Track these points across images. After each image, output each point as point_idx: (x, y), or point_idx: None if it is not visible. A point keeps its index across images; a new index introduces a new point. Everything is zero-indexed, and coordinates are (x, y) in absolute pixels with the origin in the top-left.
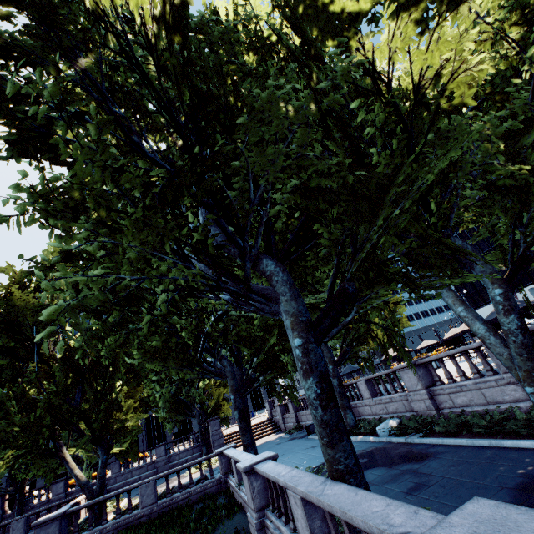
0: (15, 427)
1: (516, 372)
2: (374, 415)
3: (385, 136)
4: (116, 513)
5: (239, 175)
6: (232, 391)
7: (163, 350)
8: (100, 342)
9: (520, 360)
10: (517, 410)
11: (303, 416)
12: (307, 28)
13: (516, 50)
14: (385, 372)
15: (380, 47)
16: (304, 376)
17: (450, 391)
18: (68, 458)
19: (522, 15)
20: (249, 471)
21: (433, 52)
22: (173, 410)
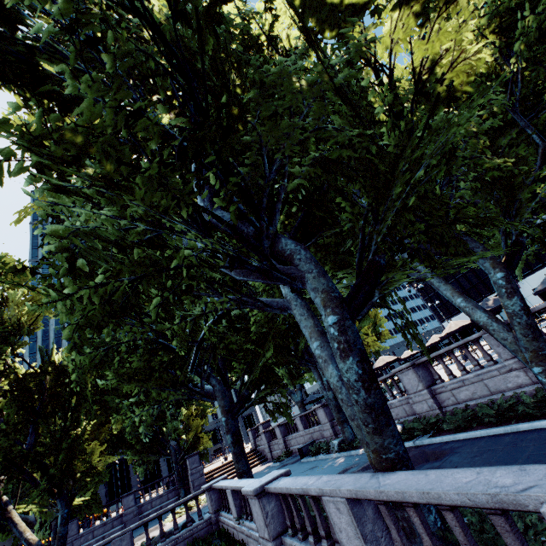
0: None
1: (522, 354)
2: None
3: (394, 118)
4: None
5: (251, 151)
6: (223, 412)
7: (143, 370)
8: (95, 332)
9: (526, 341)
10: (523, 394)
11: (292, 440)
12: (306, 21)
13: (494, 56)
14: (383, 378)
15: (381, 39)
16: (342, 357)
17: (453, 387)
18: (16, 518)
19: (499, 24)
20: (260, 493)
21: (433, 42)
22: (145, 449)
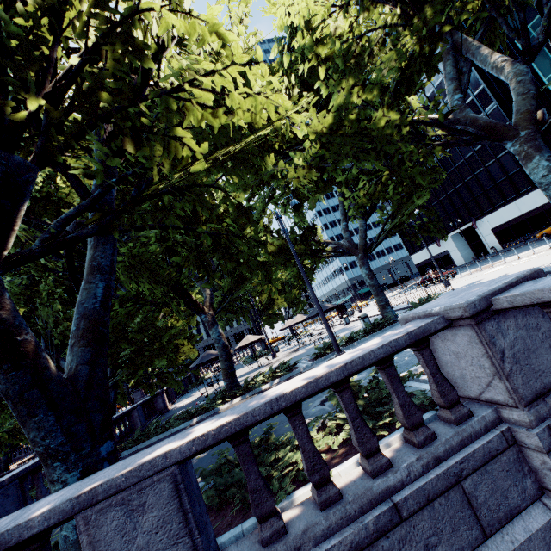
0: None
1: None
2: None
3: None
4: None
5: None
6: None
7: None
8: None
9: None
10: None
11: None
12: None
13: None
14: None
15: None
16: None
17: None
18: None
19: None
20: None
21: None
22: None
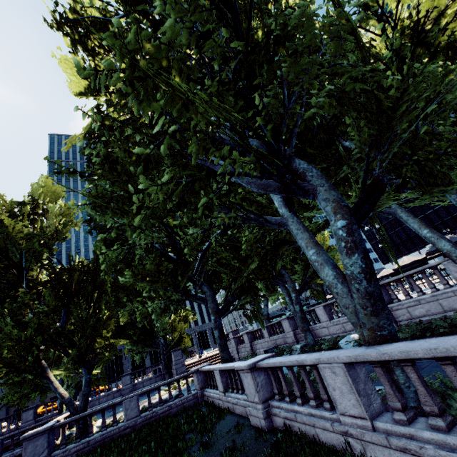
0: (8, 342)
1: None
2: (331, 335)
3: (398, 61)
4: (102, 426)
5: (272, 84)
6: (213, 313)
7: (152, 274)
8: (154, 218)
9: None
10: None
11: (258, 345)
12: None
13: None
14: None
15: None
16: (348, 254)
17: (409, 305)
18: (52, 378)
19: None
20: (253, 368)
21: None
22: (140, 342)
